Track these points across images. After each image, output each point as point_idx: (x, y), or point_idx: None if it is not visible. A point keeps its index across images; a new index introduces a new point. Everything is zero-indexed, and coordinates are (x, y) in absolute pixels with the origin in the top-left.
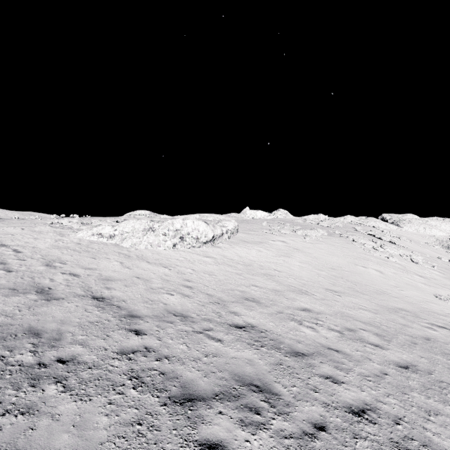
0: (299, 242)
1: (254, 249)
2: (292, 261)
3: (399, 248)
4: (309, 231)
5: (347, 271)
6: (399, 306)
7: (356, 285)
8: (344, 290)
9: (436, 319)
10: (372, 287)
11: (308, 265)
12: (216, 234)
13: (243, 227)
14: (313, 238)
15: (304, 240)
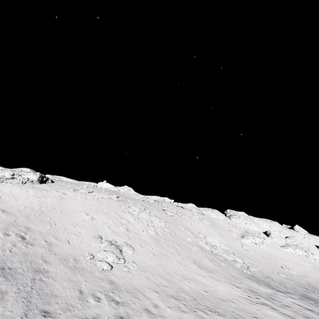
0: (76, 196)
1: (24, 190)
2: (33, 199)
3: (154, 216)
4: (102, 194)
5: (61, 211)
6: (33, 227)
7: (40, 215)
8: (16, 213)
9: (38, 236)
10: (51, 219)
11: (39, 203)
12: (3, 175)
13: (59, 183)
14: (96, 197)
15: (83, 196)
